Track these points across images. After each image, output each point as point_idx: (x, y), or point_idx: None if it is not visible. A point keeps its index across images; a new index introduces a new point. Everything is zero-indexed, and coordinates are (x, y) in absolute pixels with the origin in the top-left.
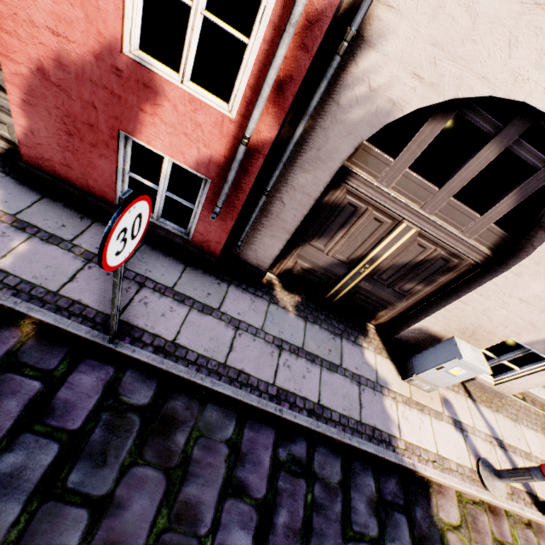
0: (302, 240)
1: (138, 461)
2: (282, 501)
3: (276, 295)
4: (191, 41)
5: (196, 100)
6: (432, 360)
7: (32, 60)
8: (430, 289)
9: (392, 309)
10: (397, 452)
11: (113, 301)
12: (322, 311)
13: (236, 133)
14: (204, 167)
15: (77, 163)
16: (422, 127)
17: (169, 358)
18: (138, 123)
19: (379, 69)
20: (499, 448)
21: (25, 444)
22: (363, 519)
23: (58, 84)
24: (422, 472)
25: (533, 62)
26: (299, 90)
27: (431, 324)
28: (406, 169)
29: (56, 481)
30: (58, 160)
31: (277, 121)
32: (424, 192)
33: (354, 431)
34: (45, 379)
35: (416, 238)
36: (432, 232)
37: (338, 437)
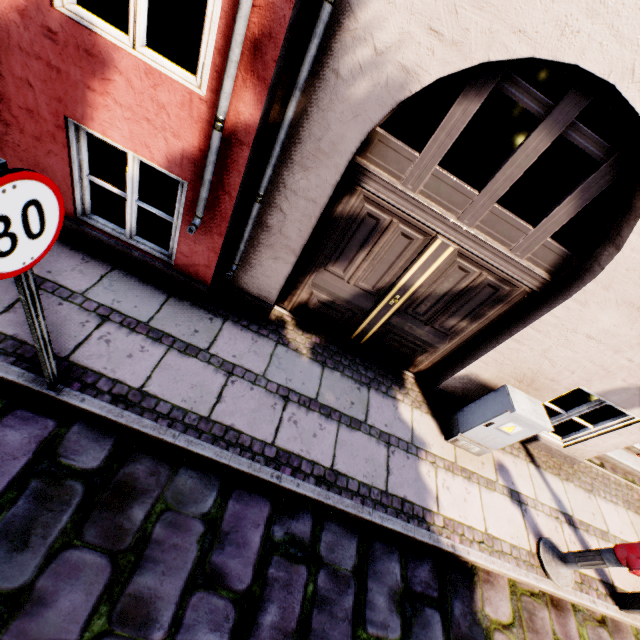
0: (316, 264)
1: (74, 542)
2: (272, 595)
3: (286, 334)
4: None
5: (154, 72)
6: (480, 415)
7: None
8: (478, 325)
9: (434, 352)
10: (432, 530)
11: (32, 329)
12: (346, 355)
13: (210, 116)
14: (177, 164)
15: (22, 164)
16: (451, 108)
17: (131, 410)
18: (87, 105)
19: (385, 23)
20: (567, 525)
21: None
22: (381, 616)
23: None
24: (464, 555)
25: (584, 7)
26: (283, 54)
27: (480, 370)
28: (436, 167)
29: None
30: None
31: (259, 98)
32: (460, 198)
33: (377, 503)
34: None
35: (456, 259)
36: (474, 250)
37: (354, 511)
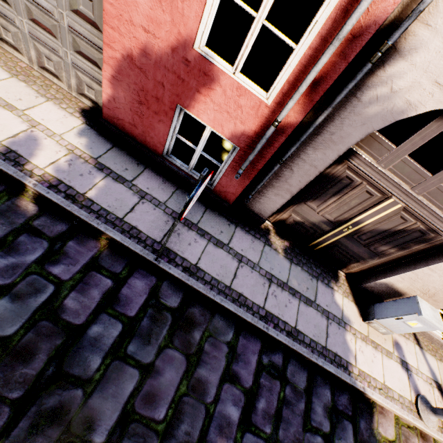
0: (299, 199)
1: (169, 345)
2: (262, 393)
3: (270, 238)
4: (248, 43)
5: (242, 88)
6: (392, 311)
7: (125, 49)
8: (402, 253)
9: (364, 263)
10: (351, 376)
11: (169, 235)
12: (304, 256)
13: (268, 115)
14: (236, 138)
15: (141, 124)
16: (430, 123)
17: (192, 277)
18: (193, 100)
19: (403, 75)
20: (437, 390)
21: (103, 320)
22: (319, 418)
23: (140, 67)
24: (370, 395)
25: None
26: (329, 87)
27: (396, 282)
28: (405, 156)
29: (121, 348)
30: (128, 120)
31: (304, 110)
32: (417, 176)
33: (320, 353)
34: (114, 279)
35: (400, 212)
36: (416, 209)
37: (307, 356)
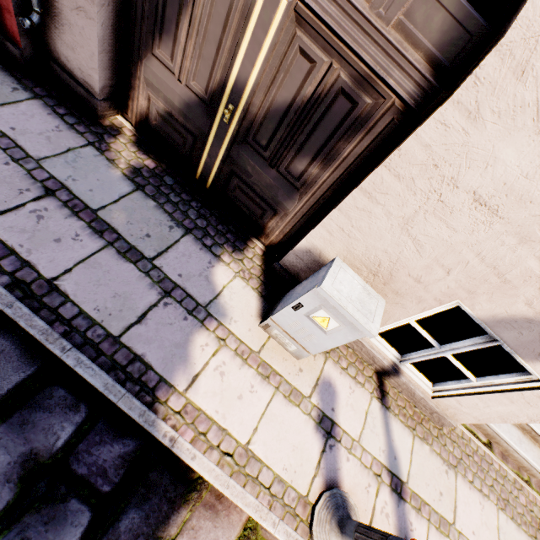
0: (141, 43)
1: None
2: None
3: (112, 143)
4: None
5: None
6: (295, 295)
7: None
8: (331, 174)
9: (284, 216)
10: (155, 409)
11: None
12: (181, 193)
13: None
14: None
15: None
16: None
17: None
18: None
19: None
20: (389, 490)
21: None
22: None
23: None
24: (184, 458)
25: None
26: None
27: (324, 244)
28: None
29: None
30: None
31: None
32: None
33: (89, 344)
34: None
35: (296, 33)
36: (315, 2)
37: (39, 336)
